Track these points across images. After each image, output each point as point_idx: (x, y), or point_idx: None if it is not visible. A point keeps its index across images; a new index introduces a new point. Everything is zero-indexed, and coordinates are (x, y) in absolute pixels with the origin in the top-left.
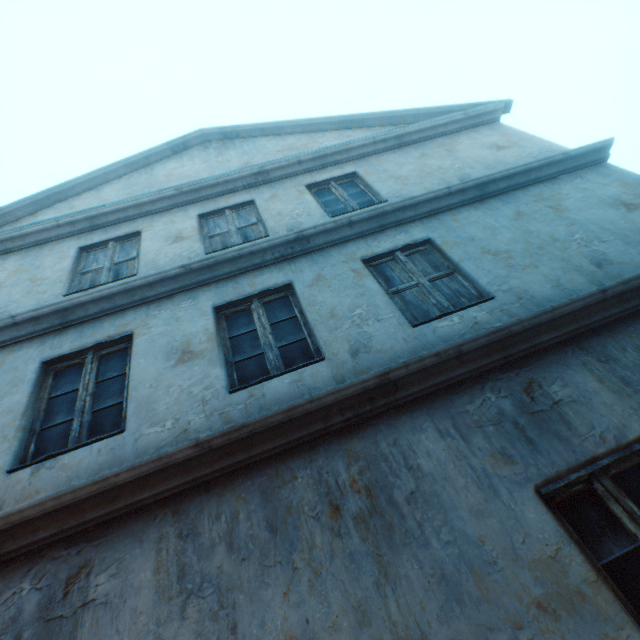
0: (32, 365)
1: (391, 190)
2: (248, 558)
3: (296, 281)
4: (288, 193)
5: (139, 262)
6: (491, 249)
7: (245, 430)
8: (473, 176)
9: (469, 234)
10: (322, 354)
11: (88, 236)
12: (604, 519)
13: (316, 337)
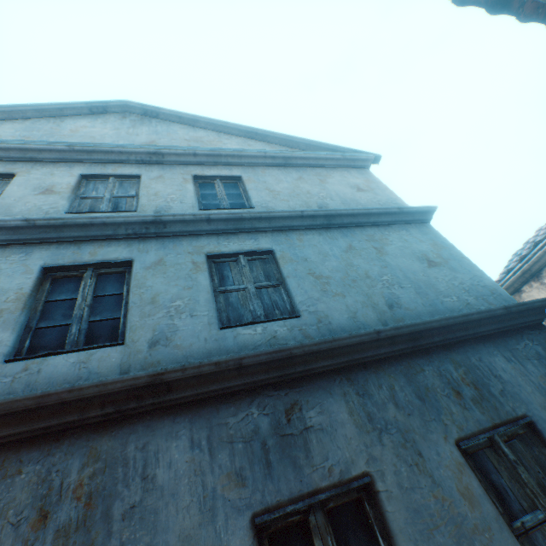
0: None
1: (261, 200)
2: None
3: (137, 260)
4: (174, 178)
5: None
6: (316, 272)
7: None
8: (330, 206)
9: (305, 254)
10: (125, 338)
11: None
12: None
13: (127, 319)
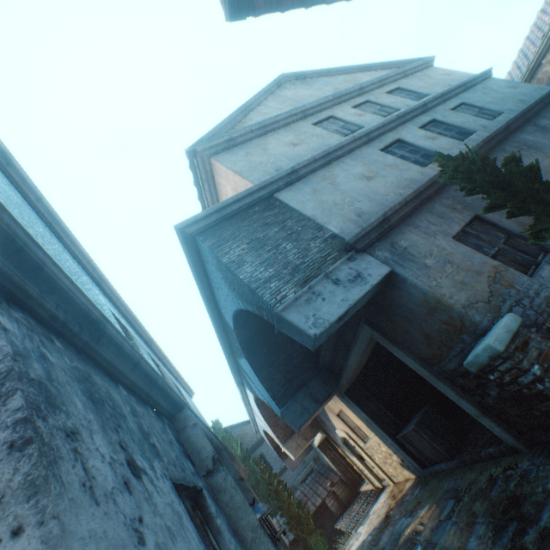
0: (378, 152)
1: (426, 91)
2: None
3: (436, 118)
4: (382, 96)
5: (355, 124)
6: (487, 102)
7: (489, 138)
8: (451, 85)
9: (475, 100)
10: (472, 132)
11: (307, 121)
12: None
13: (465, 129)
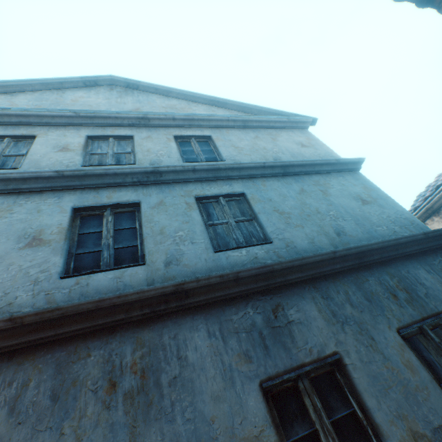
0: None
1: (230, 154)
2: (24, 422)
3: (144, 202)
4: (160, 137)
5: (25, 159)
6: (280, 209)
7: (57, 312)
8: (283, 159)
9: (269, 196)
10: (145, 260)
11: None
12: (299, 408)
13: (144, 246)
